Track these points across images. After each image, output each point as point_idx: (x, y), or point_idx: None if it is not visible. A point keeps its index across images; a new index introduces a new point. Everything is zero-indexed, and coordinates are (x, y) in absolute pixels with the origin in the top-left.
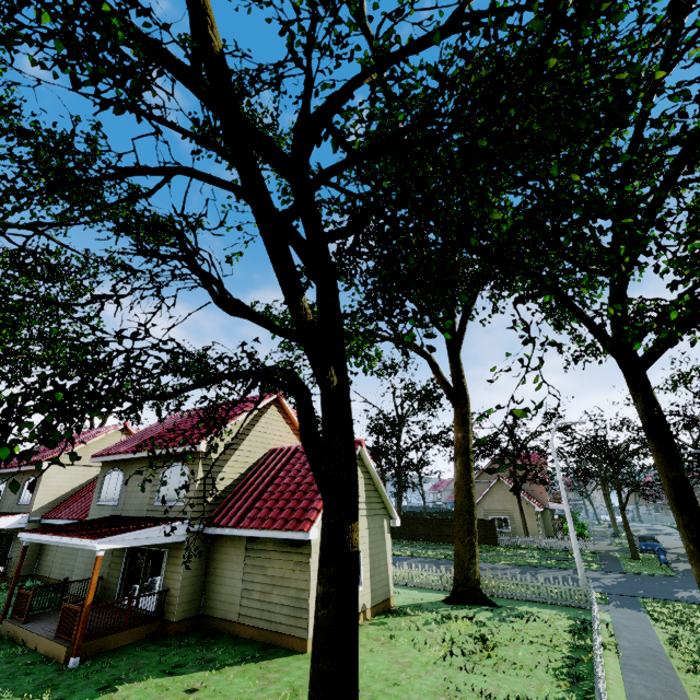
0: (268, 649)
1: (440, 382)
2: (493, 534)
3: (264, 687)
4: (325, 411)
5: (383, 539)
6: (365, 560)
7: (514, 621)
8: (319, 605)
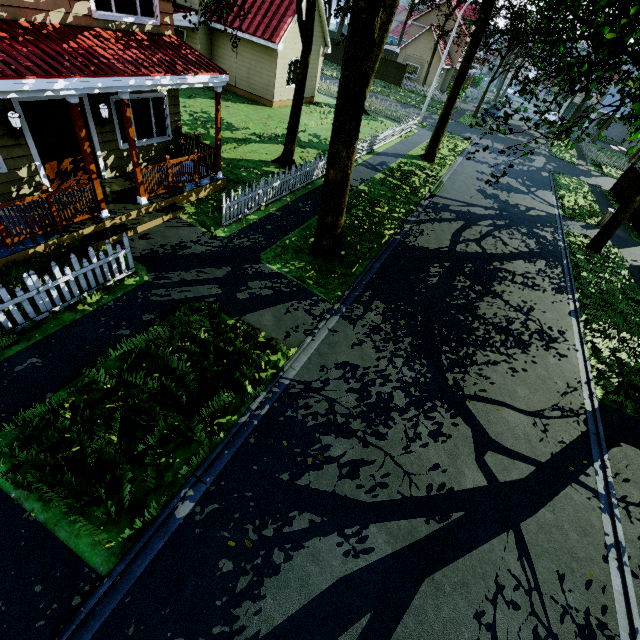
0: (254, 102)
1: None
2: (401, 78)
3: (257, 113)
4: (307, 12)
5: (318, 60)
6: None
7: (371, 122)
8: (298, 75)
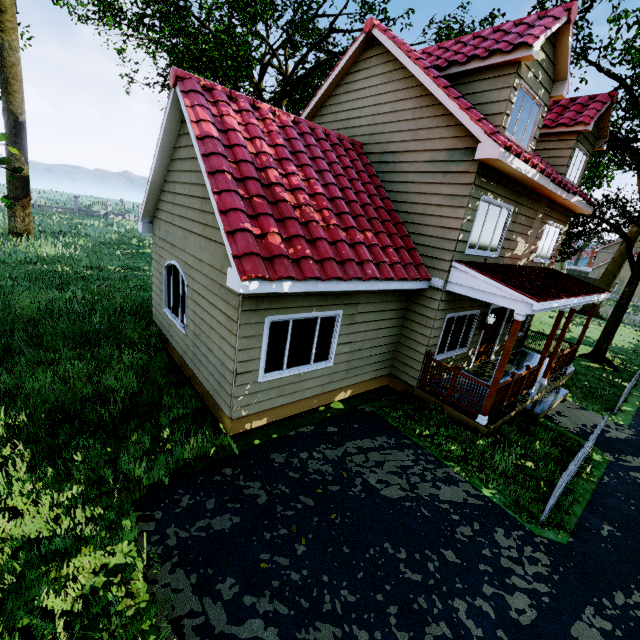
0: None
1: (639, 188)
2: None
3: None
4: None
5: None
6: None
7: None
8: (625, 292)
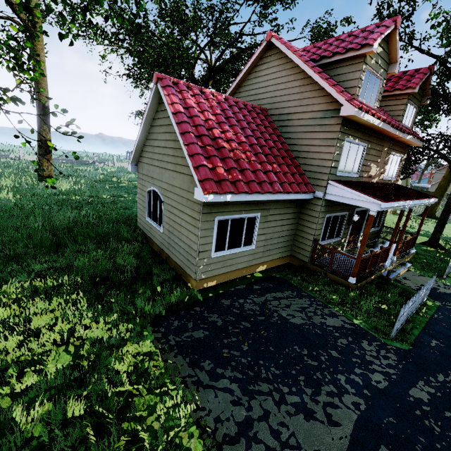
0: None
1: None
2: None
3: None
4: None
5: None
6: None
7: (448, 224)
8: (450, 198)
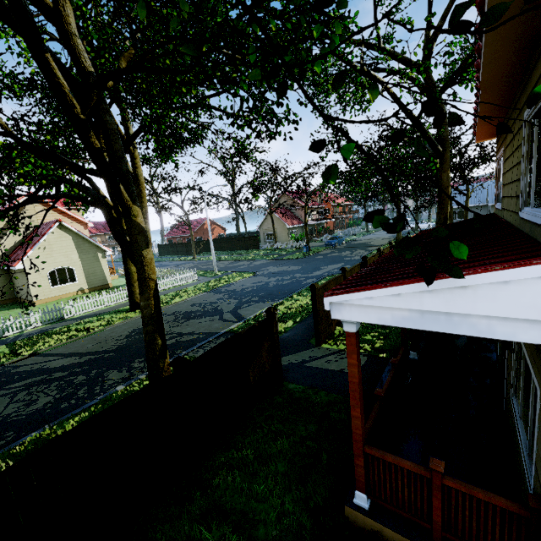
0: (25, 305)
1: None
2: (257, 244)
3: None
4: None
5: (98, 262)
6: (80, 272)
7: None
8: None
